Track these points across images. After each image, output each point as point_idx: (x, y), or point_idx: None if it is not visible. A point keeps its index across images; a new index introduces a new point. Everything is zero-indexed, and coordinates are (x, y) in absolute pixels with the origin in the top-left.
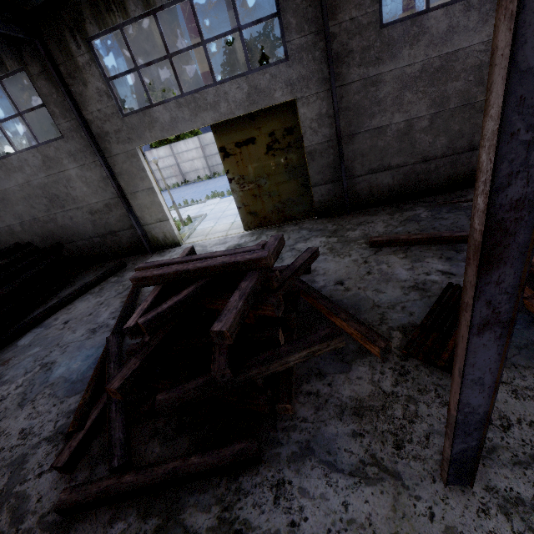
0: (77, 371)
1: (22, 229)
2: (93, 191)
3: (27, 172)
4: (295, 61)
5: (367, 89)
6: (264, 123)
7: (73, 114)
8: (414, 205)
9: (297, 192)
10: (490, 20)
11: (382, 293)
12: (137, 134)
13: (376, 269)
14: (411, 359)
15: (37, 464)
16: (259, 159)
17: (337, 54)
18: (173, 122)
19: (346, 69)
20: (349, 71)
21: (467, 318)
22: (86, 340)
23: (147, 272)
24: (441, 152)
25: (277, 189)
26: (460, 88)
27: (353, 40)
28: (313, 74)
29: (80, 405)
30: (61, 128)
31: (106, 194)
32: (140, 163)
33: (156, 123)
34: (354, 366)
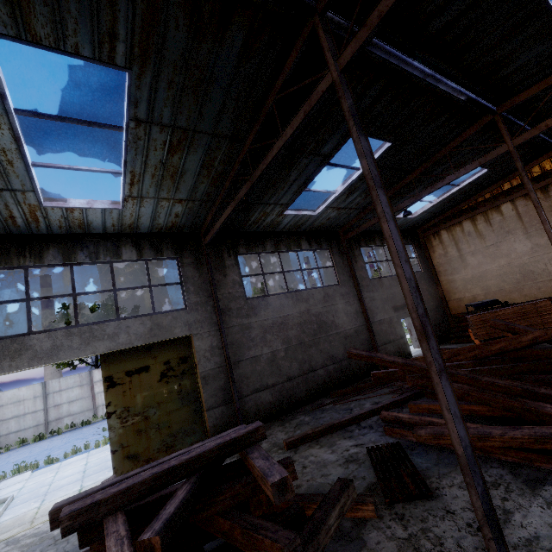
0: None
1: None
2: None
3: None
4: (193, 310)
5: (244, 331)
6: (160, 353)
7: None
8: (294, 415)
9: (190, 419)
10: (297, 303)
11: (329, 475)
12: None
13: (308, 461)
14: (395, 504)
15: None
16: (151, 387)
17: (222, 309)
18: (55, 350)
19: (229, 318)
20: (230, 319)
21: (434, 369)
22: None
23: (94, 496)
24: (297, 373)
25: (168, 419)
26: (295, 334)
27: (231, 303)
28: (206, 319)
29: None
30: None
31: None
32: None
33: (27, 350)
34: (365, 537)
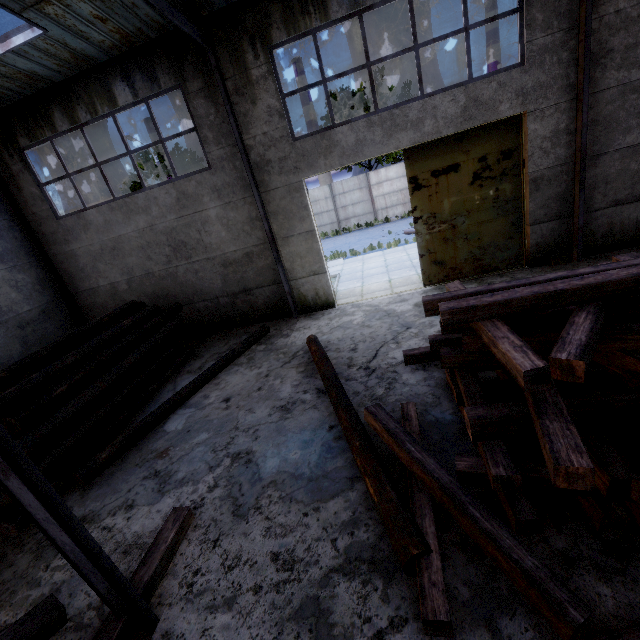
0: (304, 463)
1: (128, 288)
2: (234, 236)
3: (154, 213)
4: (534, 65)
5: (625, 97)
6: (474, 146)
7: (229, 139)
8: None
9: (504, 233)
10: None
11: None
12: (307, 162)
13: None
14: None
15: (356, 616)
16: (460, 192)
17: (591, 55)
18: (359, 145)
19: (600, 73)
20: (603, 75)
21: None
22: (283, 421)
23: (468, 300)
24: None
25: (477, 230)
26: None
27: (615, 37)
28: (555, 81)
29: (392, 510)
30: (210, 156)
31: (249, 240)
32: (304, 198)
33: (335, 147)
34: None
